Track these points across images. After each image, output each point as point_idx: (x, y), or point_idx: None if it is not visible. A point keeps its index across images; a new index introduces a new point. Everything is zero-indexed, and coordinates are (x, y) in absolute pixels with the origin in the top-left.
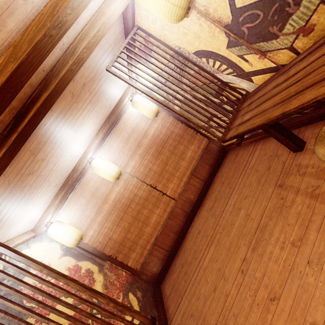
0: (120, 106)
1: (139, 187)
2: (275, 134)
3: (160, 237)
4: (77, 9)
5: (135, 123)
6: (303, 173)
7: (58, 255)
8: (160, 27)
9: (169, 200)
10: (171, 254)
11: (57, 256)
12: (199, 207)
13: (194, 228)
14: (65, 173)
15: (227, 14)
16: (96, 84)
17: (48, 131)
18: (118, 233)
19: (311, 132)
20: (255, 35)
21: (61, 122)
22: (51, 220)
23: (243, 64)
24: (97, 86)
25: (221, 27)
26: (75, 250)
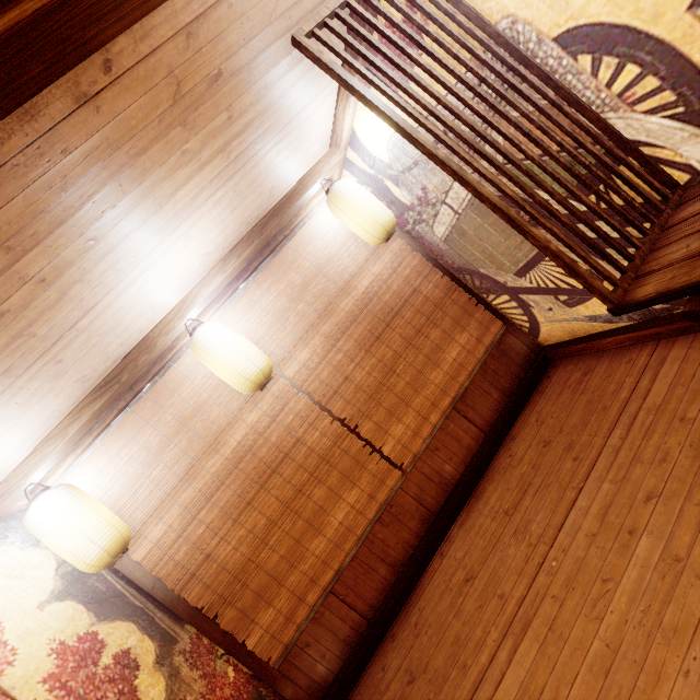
0: (298, 200)
1: (311, 422)
2: None
3: (349, 574)
4: None
5: (325, 255)
6: None
7: (42, 593)
8: None
9: (386, 470)
10: (374, 628)
11: (35, 596)
12: (465, 502)
13: (450, 560)
14: (117, 349)
15: None
16: (252, 99)
17: (75, 183)
18: (234, 545)
19: None
20: None
21: (124, 172)
22: (51, 480)
23: None
24: (254, 108)
25: None
26: (100, 579)
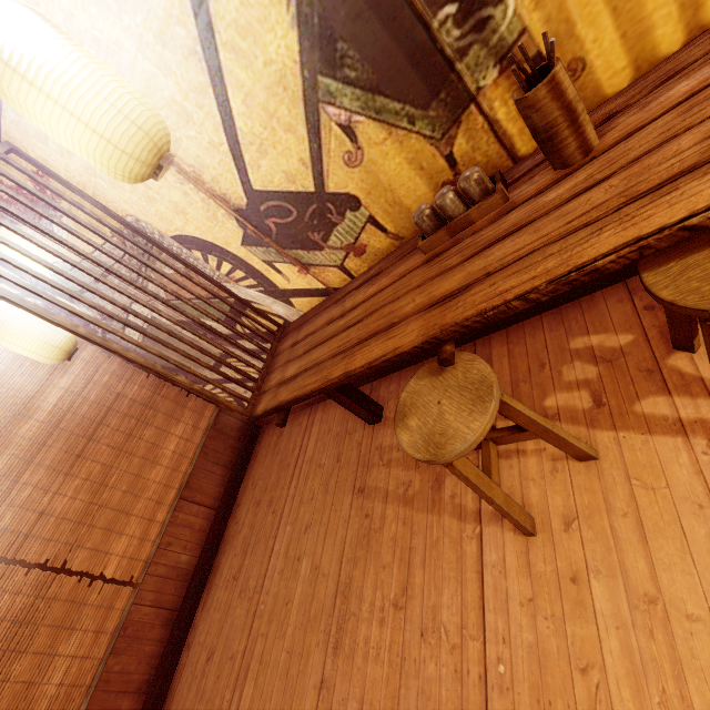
0: None
1: None
2: (341, 398)
3: None
4: None
5: None
6: (388, 462)
7: None
8: (83, 168)
9: (114, 593)
10: None
11: None
12: (206, 582)
13: (195, 648)
14: None
15: (238, 194)
16: None
17: None
18: None
19: (387, 390)
20: (289, 238)
21: None
22: None
23: (274, 275)
24: None
25: (228, 208)
26: None
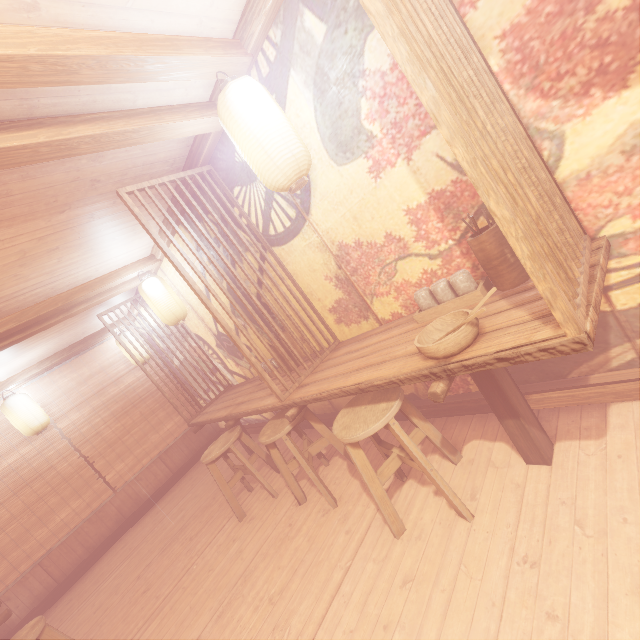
0: (99, 337)
1: (65, 456)
2: None
3: (57, 552)
4: (90, 295)
5: (110, 361)
6: None
7: None
8: None
9: (104, 489)
10: (61, 586)
11: None
12: (147, 511)
13: (122, 541)
14: None
15: (215, 330)
16: (79, 318)
17: None
18: None
19: None
20: (231, 351)
21: (8, 348)
22: None
23: (227, 362)
24: (79, 319)
25: (212, 333)
26: None
